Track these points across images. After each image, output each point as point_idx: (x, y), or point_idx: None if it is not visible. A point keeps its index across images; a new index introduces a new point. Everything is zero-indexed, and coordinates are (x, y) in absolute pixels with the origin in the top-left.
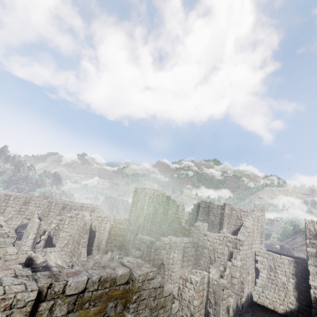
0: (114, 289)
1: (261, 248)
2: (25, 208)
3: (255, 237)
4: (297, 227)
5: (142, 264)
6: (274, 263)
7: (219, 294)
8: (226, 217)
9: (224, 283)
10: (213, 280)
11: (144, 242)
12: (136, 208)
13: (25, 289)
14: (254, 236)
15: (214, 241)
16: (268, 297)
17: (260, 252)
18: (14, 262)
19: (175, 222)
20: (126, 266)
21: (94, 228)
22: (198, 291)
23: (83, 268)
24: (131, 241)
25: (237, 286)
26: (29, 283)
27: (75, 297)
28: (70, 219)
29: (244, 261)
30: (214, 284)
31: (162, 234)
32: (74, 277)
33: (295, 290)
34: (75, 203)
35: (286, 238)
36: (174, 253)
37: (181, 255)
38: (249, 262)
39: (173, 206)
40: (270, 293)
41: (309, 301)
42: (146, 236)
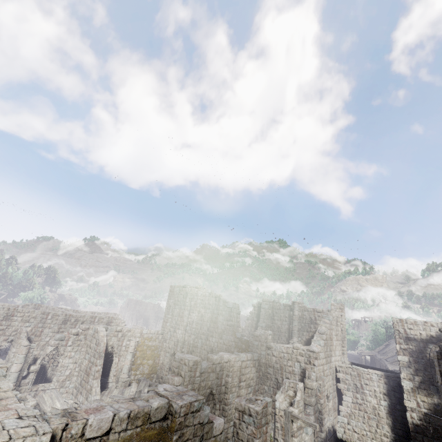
0: (147, 428)
1: (343, 361)
2: (6, 325)
3: (335, 347)
4: (390, 329)
5: (184, 392)
6: (360, 381)
7: (287, 428)
8: (296, 321)
9: (295, 412)
10: (281, 410)
11: (185, 363)
12: (173, 316)
13: (35, 432)
14: (333, 344)
15: (281, 356)
16: (356, 430)
17: (341, 367)
18: (13, 401)
19: (227, 332)
20: (162, 396)
21: (112, 348)
22: (260, 426)
23: (107, 402)
24: (165, 365)
25: (313, 417)
26: (40, 424)
27: (97, 441)
28: (76, 337)
29: (321, 381)
30: (282, 416)
31: (210, 350)
32: (96, 414)
33: (389, 416)
34: (81, 312)
35: (378, 346)
36: (227, 376)
37: (237, 379)
38: (328, 381)
39: (224, 309)
40: (358, 425)
41: (407, 429)
42: (188, 355)
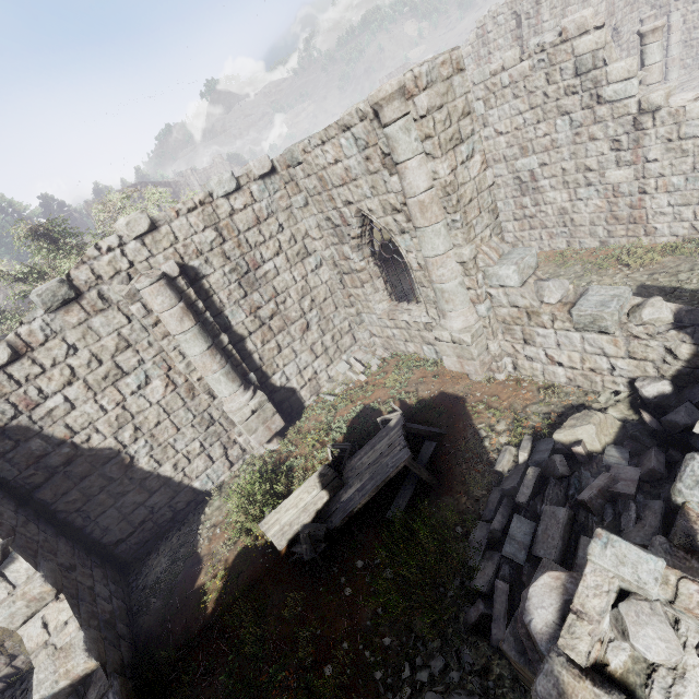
0: None
1: None
2: None
3: None
4: None
5: None
6: None
7: None
8: None
9: None
10: None
11: None
12: None
13: None
14: None
15: None
16: None
17: None
18: None
19: None
20: None
21: None
22: None
23: None
24: None
25: None
26: None
27: None
28: None
29: None
30: None
31: None
32: None
33: None
34: None
35: None
36: None
37: None
38: None
39: None
40: None
41: None
42: None
